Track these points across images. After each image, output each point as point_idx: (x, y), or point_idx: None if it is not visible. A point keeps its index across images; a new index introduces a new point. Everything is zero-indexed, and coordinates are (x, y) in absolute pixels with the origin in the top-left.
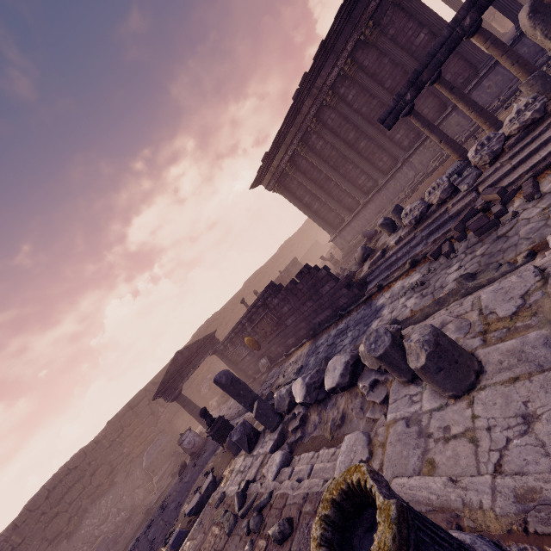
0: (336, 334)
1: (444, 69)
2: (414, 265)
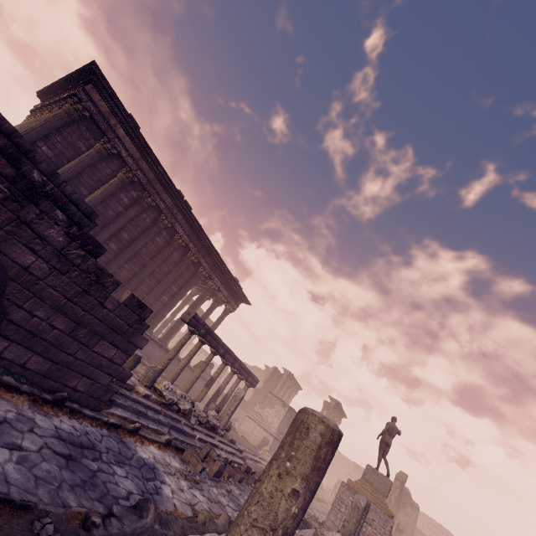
0: (66, 437)
1: (153, 306)
2: (166, 444)
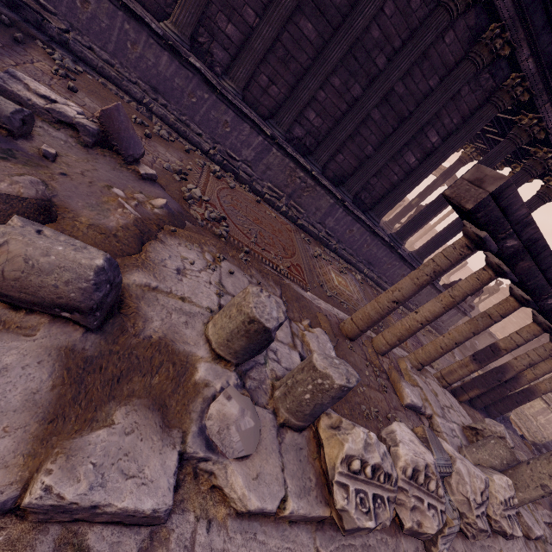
0: None
1: (384, 175)
2: None
